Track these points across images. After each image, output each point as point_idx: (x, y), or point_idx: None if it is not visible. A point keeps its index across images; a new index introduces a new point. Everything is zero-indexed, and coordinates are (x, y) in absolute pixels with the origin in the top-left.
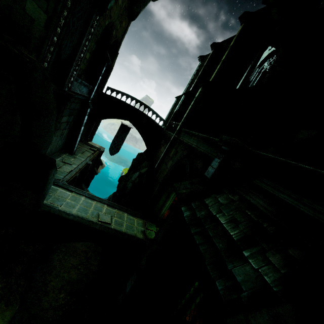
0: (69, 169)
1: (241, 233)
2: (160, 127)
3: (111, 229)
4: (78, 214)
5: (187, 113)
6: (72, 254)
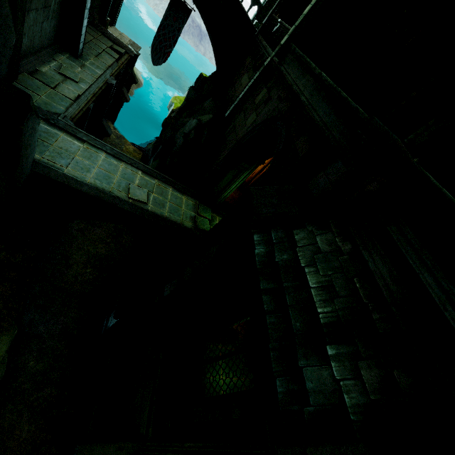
0: (74, 93)
1: (334, 315)
2: (250, 24)
3: (148, 211)
4: (97, 184)
5: (314, 4)
6: (97, 224)
